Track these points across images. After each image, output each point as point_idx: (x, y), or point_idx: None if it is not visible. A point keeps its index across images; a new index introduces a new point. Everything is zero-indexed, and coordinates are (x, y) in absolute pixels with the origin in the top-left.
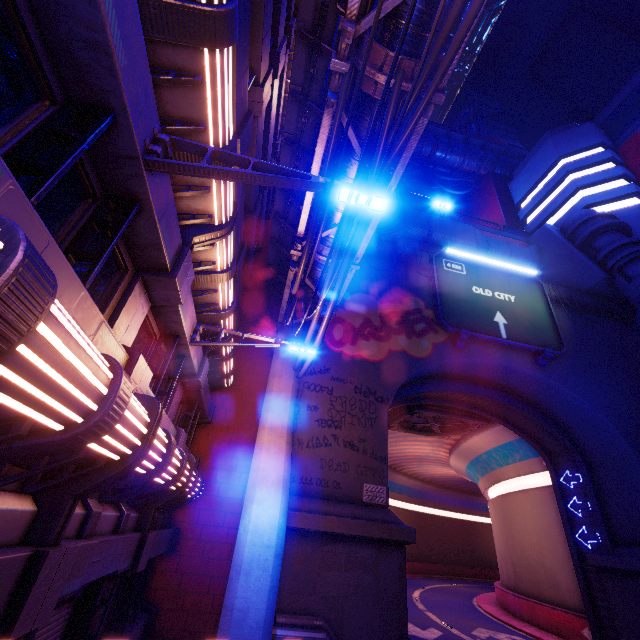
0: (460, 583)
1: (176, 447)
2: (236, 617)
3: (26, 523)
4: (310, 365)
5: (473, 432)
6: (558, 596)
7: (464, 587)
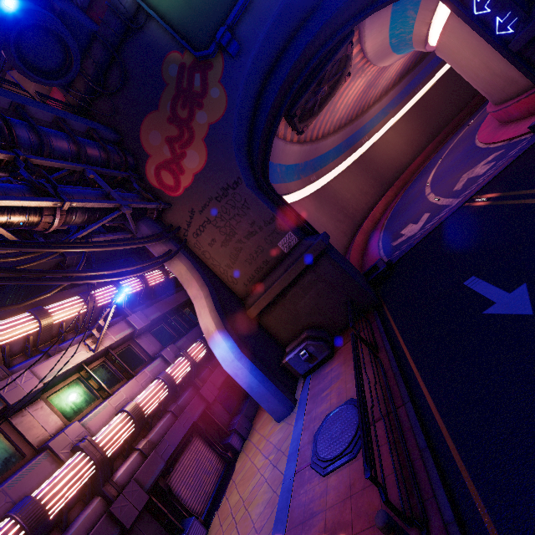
0: (478, 114)
1: (155, 378)
2: (249, 390)
3: (101, 504)
4: (183, 222)
5: (361, 43)
6: (519, 87)
7: (479, 117)
